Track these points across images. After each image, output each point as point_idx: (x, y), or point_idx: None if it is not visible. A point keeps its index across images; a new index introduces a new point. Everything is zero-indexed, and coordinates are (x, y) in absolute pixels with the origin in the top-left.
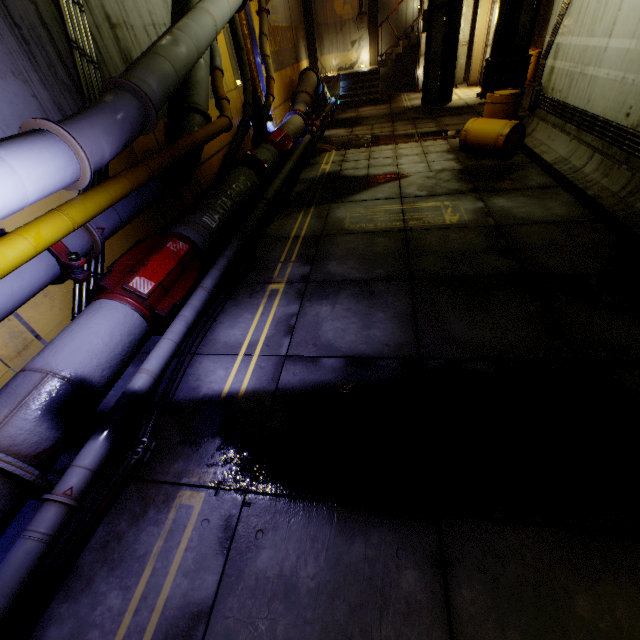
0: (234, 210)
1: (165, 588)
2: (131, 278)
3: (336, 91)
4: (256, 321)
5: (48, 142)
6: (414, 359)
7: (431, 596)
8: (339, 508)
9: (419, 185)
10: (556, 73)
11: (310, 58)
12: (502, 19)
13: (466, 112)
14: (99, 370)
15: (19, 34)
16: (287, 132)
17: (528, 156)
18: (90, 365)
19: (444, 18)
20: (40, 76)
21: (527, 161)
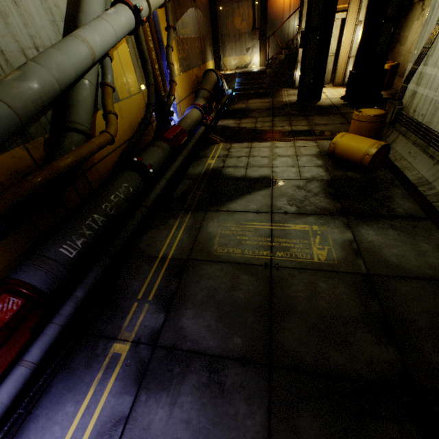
0: (107, 224)
1: None
2: None
3: (233, 84)
4: (75, 425)
5: None
6: None
7: None
8: None
9: (289, 197)
10: (419, 97)
11: (215, 59)
12: (364, 40)
13: (332, 112)
14: None
15: None
16: (183, 126)
17: (391, 170)
18: None
19: (317, 37)
20: None
21: (390, 177)
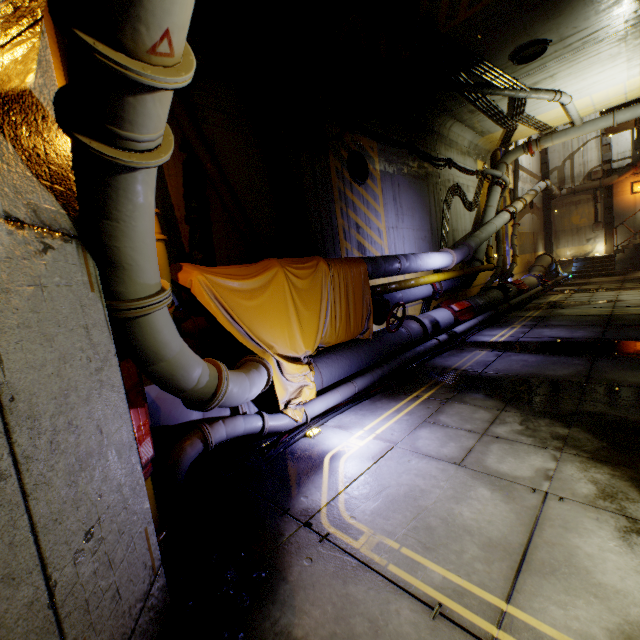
0: (489, 303)
1: (475, 358)
2: (451, 304)
3: (568, 269)
4: (504, 331)
5: (448, 253)
6: (598, 338)
7: (585, 363)
8: (547, 354)
9: (632, 303)
10: None
11: (546, 250)
12: None
13: None
14: (441, 323)
15: (431, 232)
16: (523, 282)
17: None
18: (440, 319)
19: None
20: (432, 243)
21: None
